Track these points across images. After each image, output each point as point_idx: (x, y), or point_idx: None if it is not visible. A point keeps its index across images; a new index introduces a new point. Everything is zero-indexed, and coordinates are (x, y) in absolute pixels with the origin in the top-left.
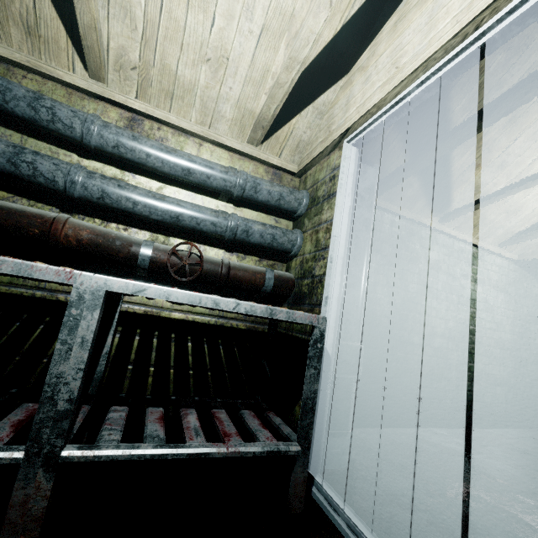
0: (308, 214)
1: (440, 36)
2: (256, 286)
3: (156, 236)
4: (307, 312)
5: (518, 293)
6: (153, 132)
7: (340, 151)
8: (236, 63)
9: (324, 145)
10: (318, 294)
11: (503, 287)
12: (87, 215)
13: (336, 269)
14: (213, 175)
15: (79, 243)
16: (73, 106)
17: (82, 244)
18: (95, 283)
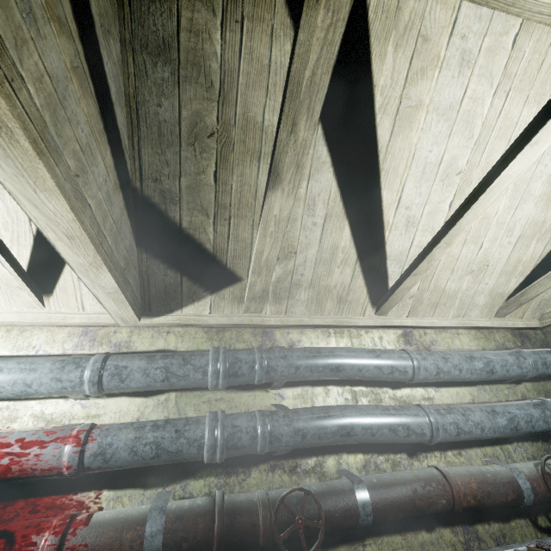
0: None
1: None
2: None
3: (484, 450)
4: None
5: None
6: (423, 339)
7: None
8: (494, 265)
9: None
10: None
11: None
12: (426, 451)
13: None
14: (510, 366)
15: (475, 499)
16: (366, 342)
17: (477, 499)
18: None
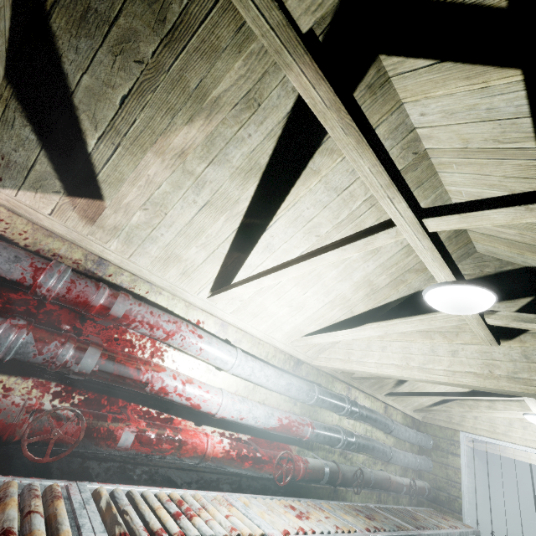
0: (434, 452)
1: (514, 438)
2: (423, 494)
3: (391, 468)
4: (448, 513)
5: (472, 466)
6: (389, 411)
7: (456, 433)
8: None
9: (447, 425)
10: (456, 506)
11: (468, 463)
12: (378, 462)
13: (466, 498)
14: (414, 438)
15: (393, 487)
16: (375, 406)
17: (394, 487)
18: (456, 535)
